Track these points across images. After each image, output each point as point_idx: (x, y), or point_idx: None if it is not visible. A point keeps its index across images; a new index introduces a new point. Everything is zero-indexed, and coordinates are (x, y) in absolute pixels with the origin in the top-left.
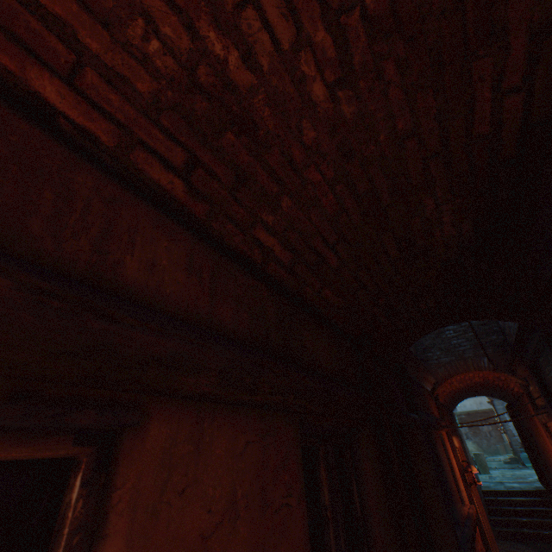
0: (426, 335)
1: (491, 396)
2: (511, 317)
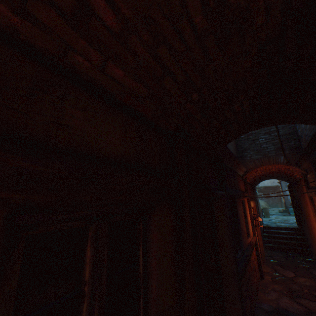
0: (246, 141)
1: (280, 179)
2: (314, 120)
